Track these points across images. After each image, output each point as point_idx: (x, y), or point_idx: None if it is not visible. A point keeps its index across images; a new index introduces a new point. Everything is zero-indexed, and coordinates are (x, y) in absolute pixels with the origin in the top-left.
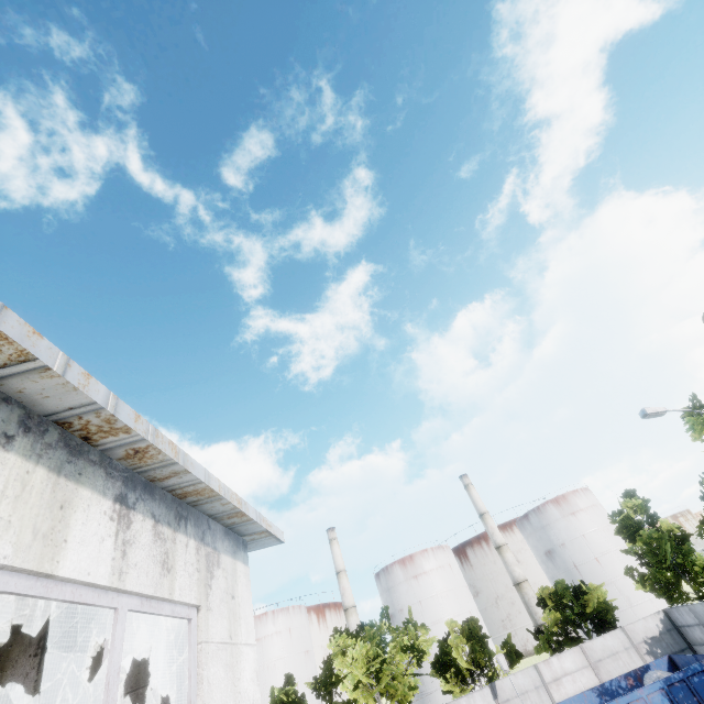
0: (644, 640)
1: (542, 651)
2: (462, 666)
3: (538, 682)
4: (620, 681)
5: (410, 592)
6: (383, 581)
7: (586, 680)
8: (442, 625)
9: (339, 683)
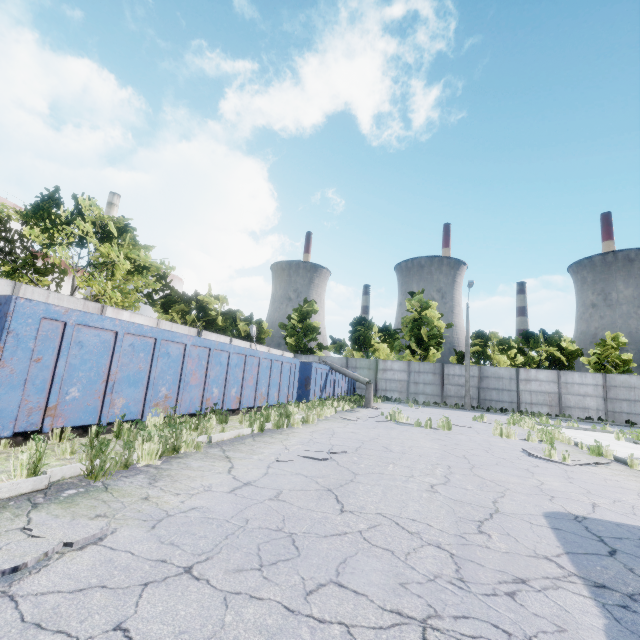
0: None
1: None
2: (221, 317)
3: None
4: None
5: None
6: None
7: None
8: None
9: (54, 244)
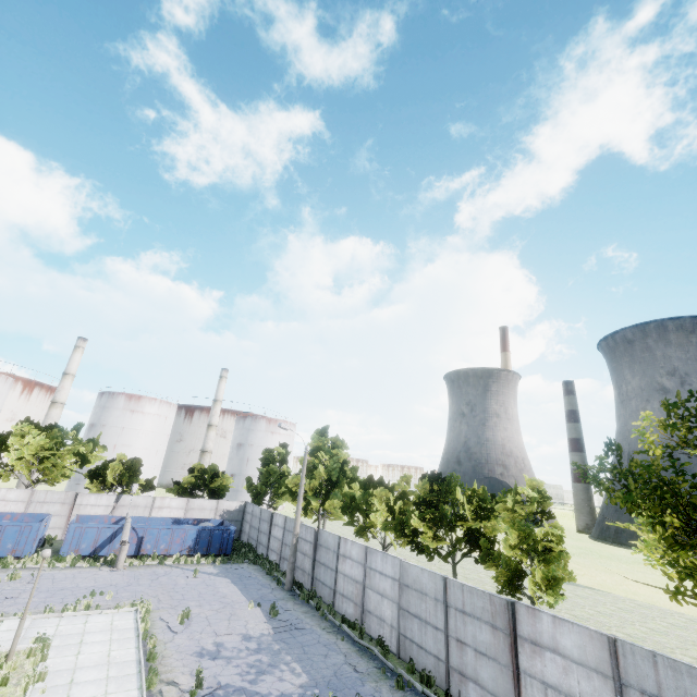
0: (224, 510)
1: (172, 492)
2: (109, 479)
3: (149, 505)
4: (191, 520)
5: (121, 418)
6: (104, 400)
7: (178, 514)
8: (129, 449)
9: (6, 451)
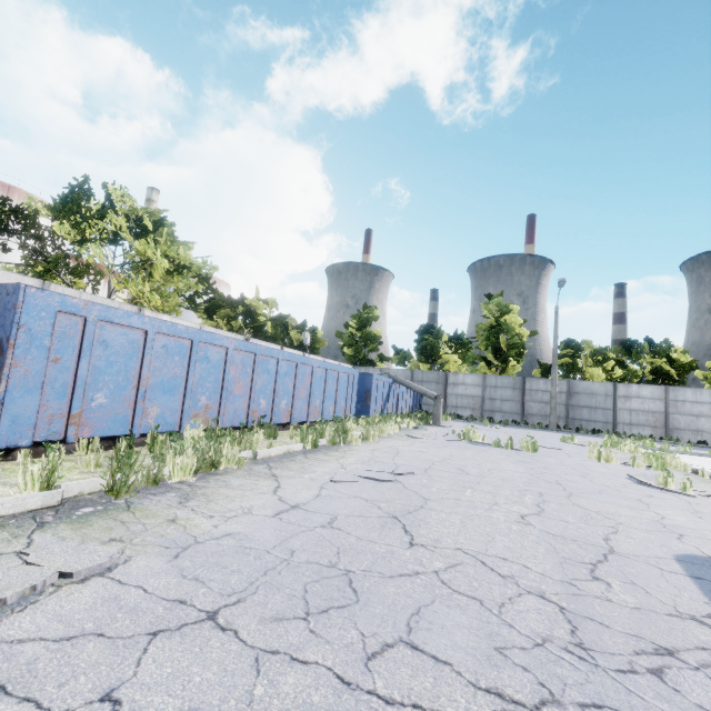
0: None
1: None
2: (270, 323)
3: None
4: None
5: None
6: None
7: None
8: None
9: (86, 241)
